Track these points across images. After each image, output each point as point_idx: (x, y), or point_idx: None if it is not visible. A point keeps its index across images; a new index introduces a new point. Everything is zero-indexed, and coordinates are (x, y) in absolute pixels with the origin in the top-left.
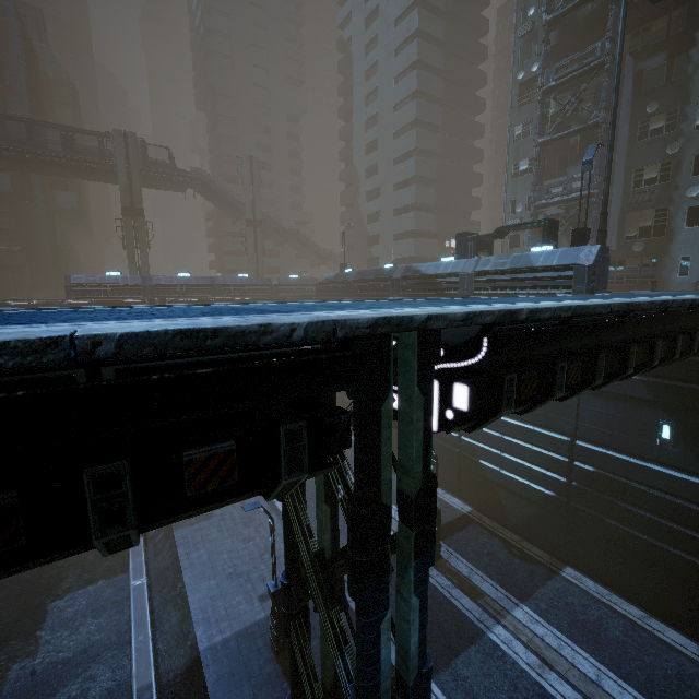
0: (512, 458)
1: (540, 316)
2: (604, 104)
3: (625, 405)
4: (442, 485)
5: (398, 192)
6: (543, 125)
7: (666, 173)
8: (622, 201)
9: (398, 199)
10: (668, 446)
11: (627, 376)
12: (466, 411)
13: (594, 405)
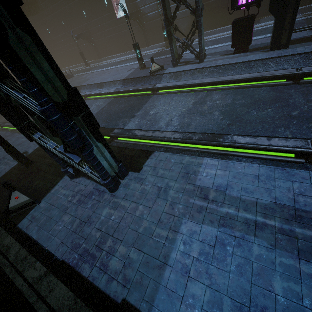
0: None
1: None
2: None
3: None
4: (158, 42)
5: None
6: None
7: None
8: None
9: None
10: None
11: None
12: None
13: None
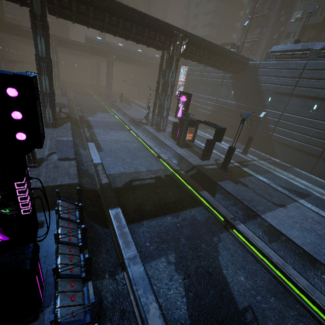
0: (205, 106)
1: (190, 33)
2: (268, 7)
3: (228, 88)
4: None
5: (203, 29)
6: (252, 11)
7: (279, 37)
8: (265, 45)
9: (202, 32)
10: (232, 96)
11: (216, 64)
12: (184, 48)
13: (223, 89)
